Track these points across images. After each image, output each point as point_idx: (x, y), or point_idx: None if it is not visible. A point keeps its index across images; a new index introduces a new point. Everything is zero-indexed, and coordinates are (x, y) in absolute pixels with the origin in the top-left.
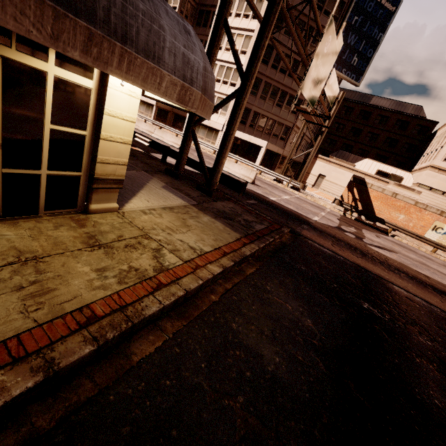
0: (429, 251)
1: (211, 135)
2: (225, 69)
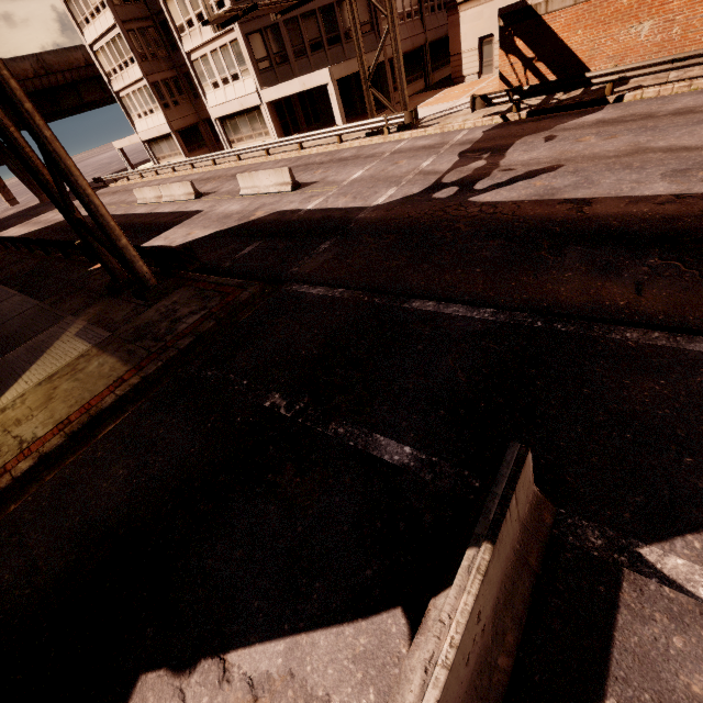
0: None
1: (256, 122)
2: None
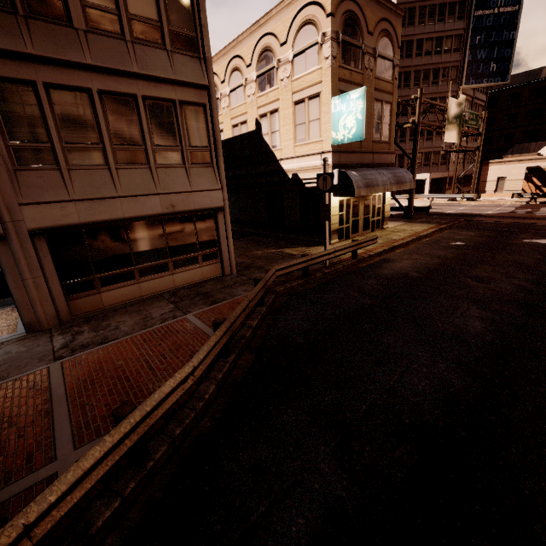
0: None
1: None
2: None
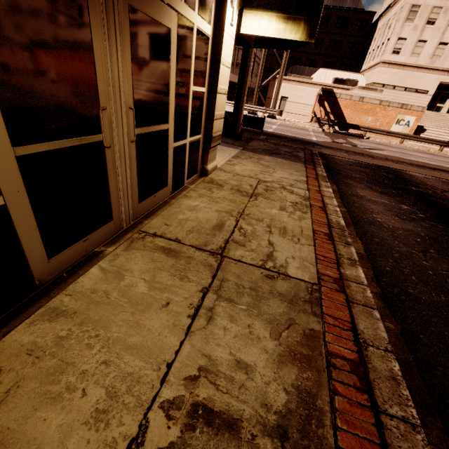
0: (398, 143)
1: None
2: None
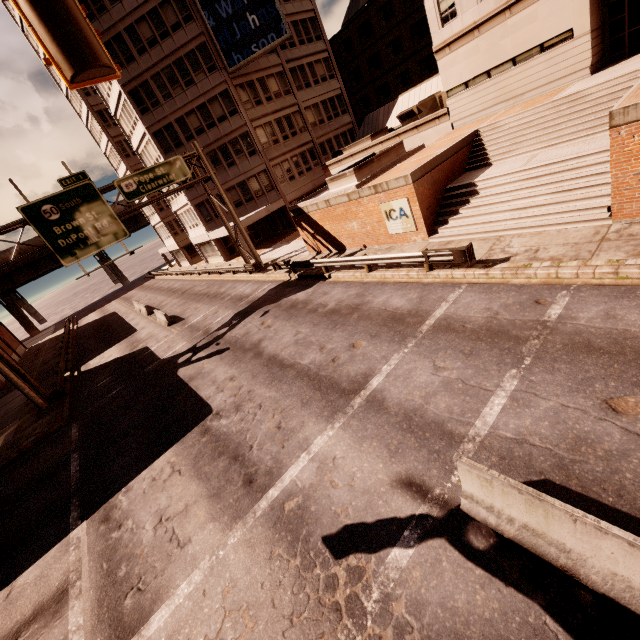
0: (365, 272)
1: (213, 248)
2: None
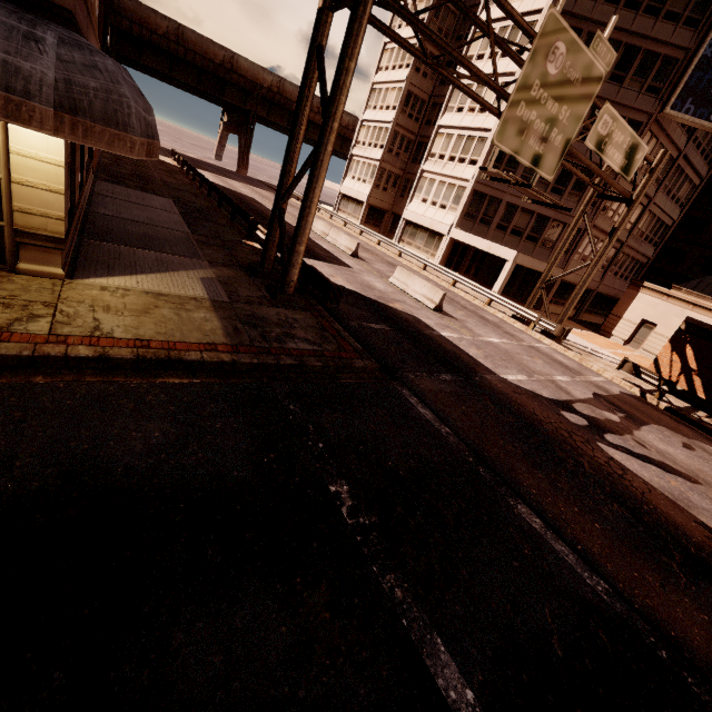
0: None
1: (432, 243)
2: (464, 140)
